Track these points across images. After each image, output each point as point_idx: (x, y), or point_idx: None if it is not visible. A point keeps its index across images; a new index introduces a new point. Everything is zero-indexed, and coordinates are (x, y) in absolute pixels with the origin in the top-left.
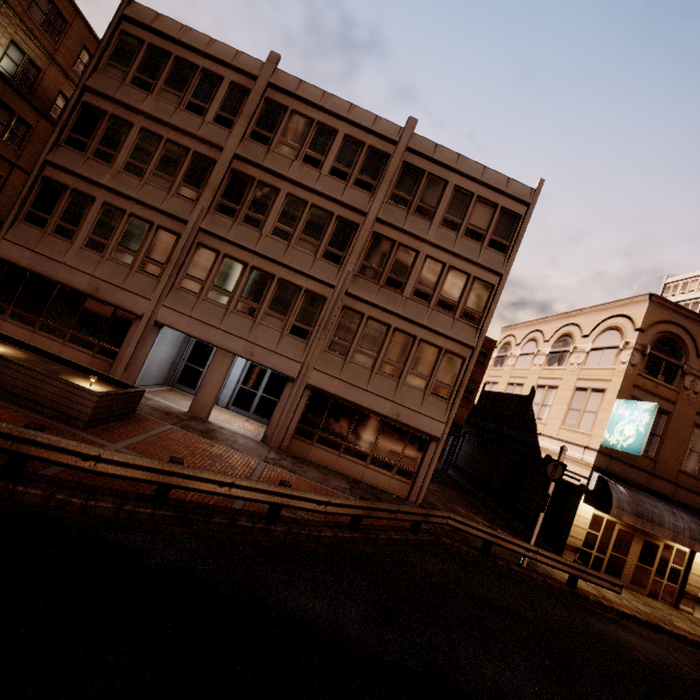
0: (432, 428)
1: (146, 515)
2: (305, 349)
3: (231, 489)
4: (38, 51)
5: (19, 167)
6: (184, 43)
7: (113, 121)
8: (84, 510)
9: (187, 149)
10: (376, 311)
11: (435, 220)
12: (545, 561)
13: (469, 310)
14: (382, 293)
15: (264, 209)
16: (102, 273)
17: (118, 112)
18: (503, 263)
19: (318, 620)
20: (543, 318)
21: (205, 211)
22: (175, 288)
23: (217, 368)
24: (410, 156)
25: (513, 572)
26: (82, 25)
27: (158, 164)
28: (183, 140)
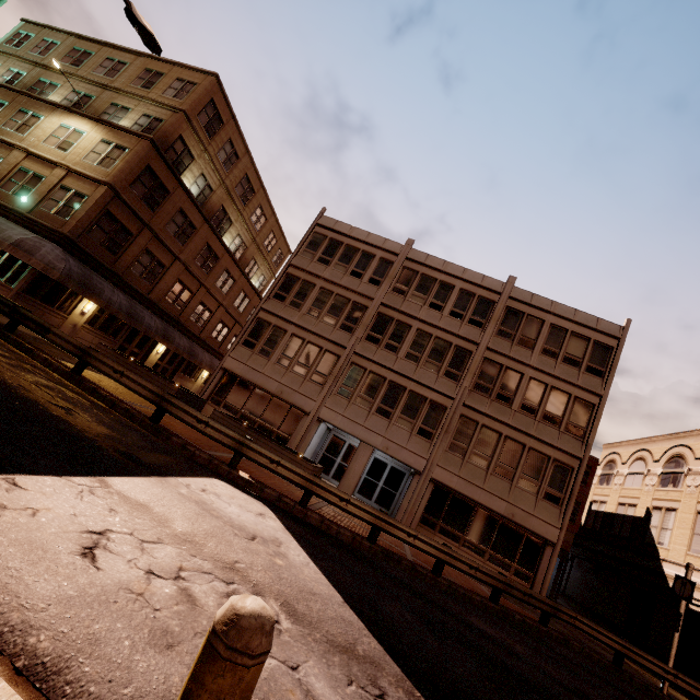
0: (547, 532)
1: (367, 547)
2: (429, 448)
3: (414, 540)
4: (249, 237)
5: (222, 305)
6: (352, 236)
7: (303, 283)
8: (338, 534)
9: (349, 299)
10: (489, 420)
11: (536, 349)
12: (688, 689)
13: (573, 424)
14: (493, 406)
15: (399, 339)
16: (286, 381)
17: (307, 278)
18: (601, 385)
19: (497, 638)
20: (648, 438)
21: (358, 340)
22: (333, 393)
23: (359, 457)
24: (512, 302)
25: (652, 694)
26: (274, 219)
27: (329, 309)
28: (346, 294)
